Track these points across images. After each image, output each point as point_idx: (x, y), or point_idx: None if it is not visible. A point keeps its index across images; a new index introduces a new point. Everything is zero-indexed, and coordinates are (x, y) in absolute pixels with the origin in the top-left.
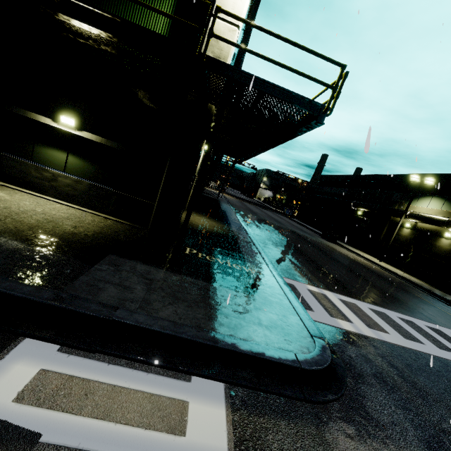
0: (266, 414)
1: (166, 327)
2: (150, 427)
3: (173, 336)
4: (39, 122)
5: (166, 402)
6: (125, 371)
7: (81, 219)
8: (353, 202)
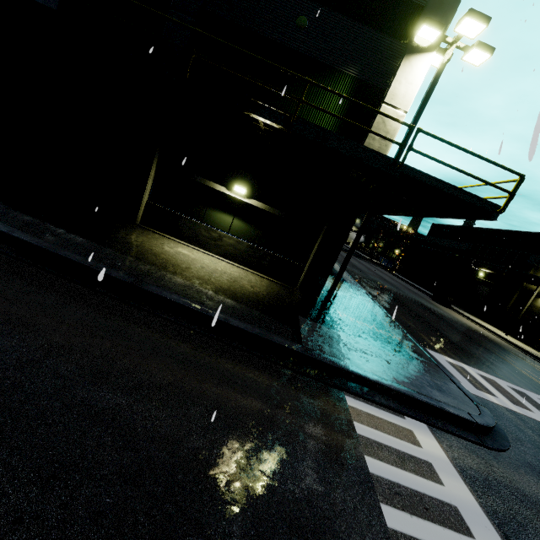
0: (461, 448)
1: (377, 379)
2: (401, 439)
3: (384, 387)
4: (215, 189)
5: (400, 428)
6: (366, 405)
7: (248, 278)
8: (474, 261)
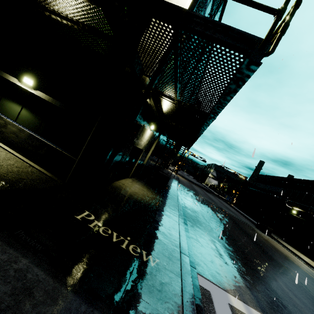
0: None
1: None
2: None
3: None
4: (10, 81)
5: None
6: None
7: None
8: (287, 200)
